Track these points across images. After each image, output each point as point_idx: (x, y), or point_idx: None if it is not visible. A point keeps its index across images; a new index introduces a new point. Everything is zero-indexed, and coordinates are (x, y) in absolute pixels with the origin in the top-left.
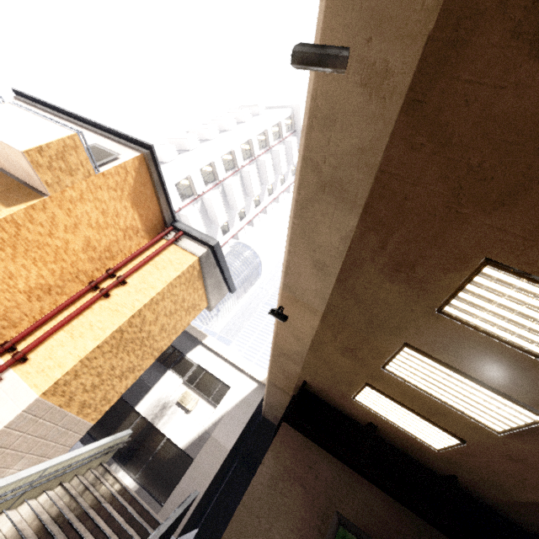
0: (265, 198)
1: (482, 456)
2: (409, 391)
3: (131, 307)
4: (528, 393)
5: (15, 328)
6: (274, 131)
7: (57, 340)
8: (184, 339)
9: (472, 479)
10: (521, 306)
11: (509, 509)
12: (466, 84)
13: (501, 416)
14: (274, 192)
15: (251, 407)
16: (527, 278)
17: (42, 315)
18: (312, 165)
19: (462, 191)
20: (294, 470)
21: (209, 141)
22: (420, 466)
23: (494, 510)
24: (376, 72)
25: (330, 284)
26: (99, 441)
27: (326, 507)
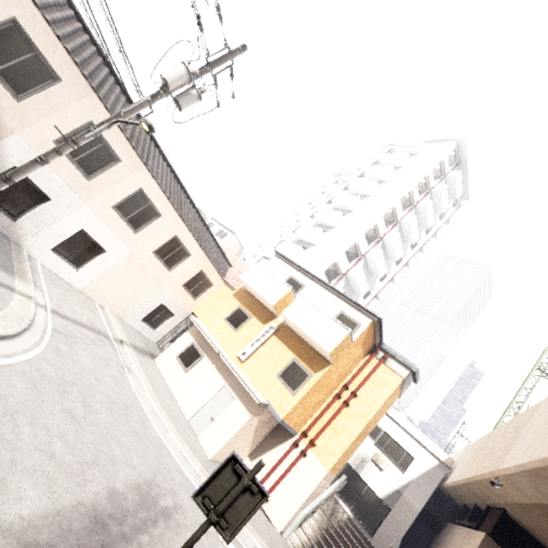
0: (422, 238)
1: None
2: None
3: (365, 417)
4: None
5: (304, 422)
6: (435, 172)
7: (327, 434)
8: None
9: None
10: None
11: None
12: None
13: None
14: (432, 229)
15: (434, 481)
16: None
17: (314, 413)
18: (547, 473)
19: None
20: None
21: (368, 197)
22: None
23: None
24: None
25: (547, 501)
26: (334, 484)
27: None
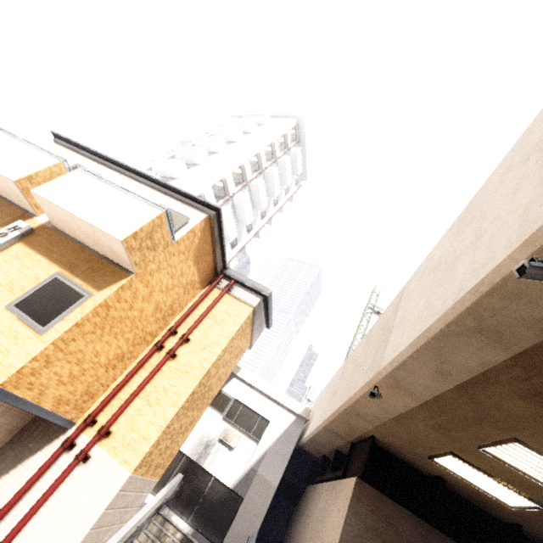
0: (270, 209)
1: None
2: (500, 466)
3: (200, 368)
4: None
5: (92, 399)
6: (280, 143)
7: (135, 409)
8: None
9: (538, 530)
10: None
11: None
12: None
13: None
14: (279, 202)
15: (292, 440)
16: None
17: (114, 381)
18: (476, 315)
19: None
20: (375, 527)
21: (216, 153)
22: (484, 513)
23: None
24: None
25: (448, 386)
26: (159, 493)
27: None
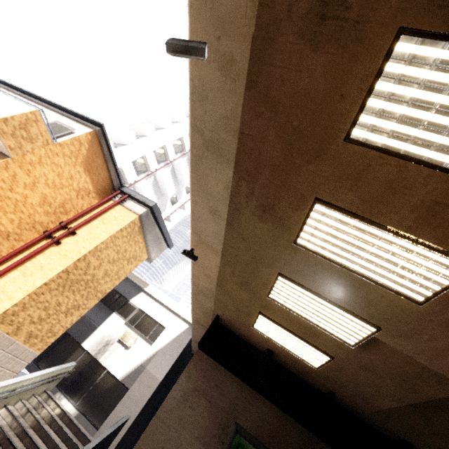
0: None
1: (347, 369)
2: (289, 316)
3: (78, 253)
4: (364, 308)
5: None
6: None
7: (11, 278)
8: (129, 287)
9: (344, 393)
10: (343, 234)
11: (374, 419)
12: (280, 69)
13: (351, 331)
14: None
15: (182, 344)
16: (341, 211)
17: (0, 257)
18: (198, 130)
19: (292, 147)
20: (203, 388)
21: (163, 129)
22: (308, 385)
23: (365, 421)
24: (227, 60)
25: (223, 226)
26: (45, 370)
27: (227, 418)
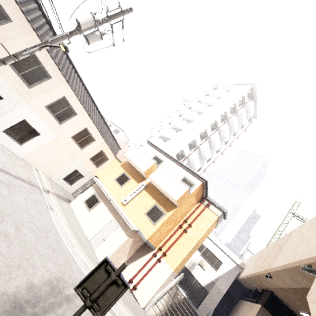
0: (231, 138)
1: None
2: None
3: (195, 239)
4: None
5: (160, 242)
6: (240, 101)
7: (173, 249)
8: None
9: None
10: None
11: None
12: None
13: None
14: (237, 134)
15: (233, 275)
16: None
17: (166, 236)
18: (299, 270)
19: None
20: None
21: (202, 113)
22: None
23: None
24: None
25: (297, 286)
26: (176, 278)
27: None
